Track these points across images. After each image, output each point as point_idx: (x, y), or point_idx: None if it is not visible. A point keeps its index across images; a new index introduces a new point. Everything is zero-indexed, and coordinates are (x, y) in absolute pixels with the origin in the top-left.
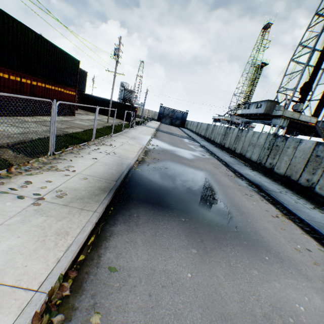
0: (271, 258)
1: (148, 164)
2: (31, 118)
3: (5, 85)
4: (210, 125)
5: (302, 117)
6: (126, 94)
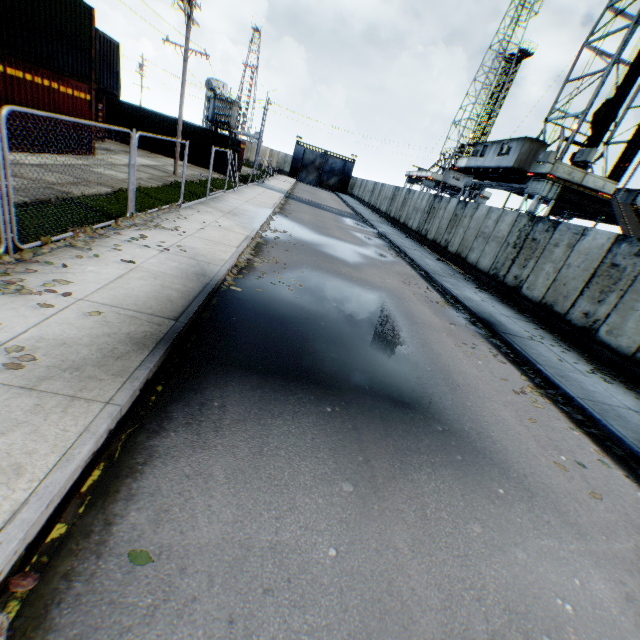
0: (509, 492)
1: (260, 275)
2: None
3: None
4: (401, 189)
5: (590, 179)
6: (218, 110)
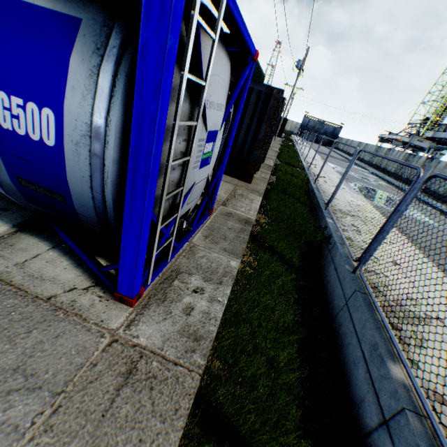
0: None
1: (349, 182)
2: None
3: None
4: (382, 148)
5: None
6: None
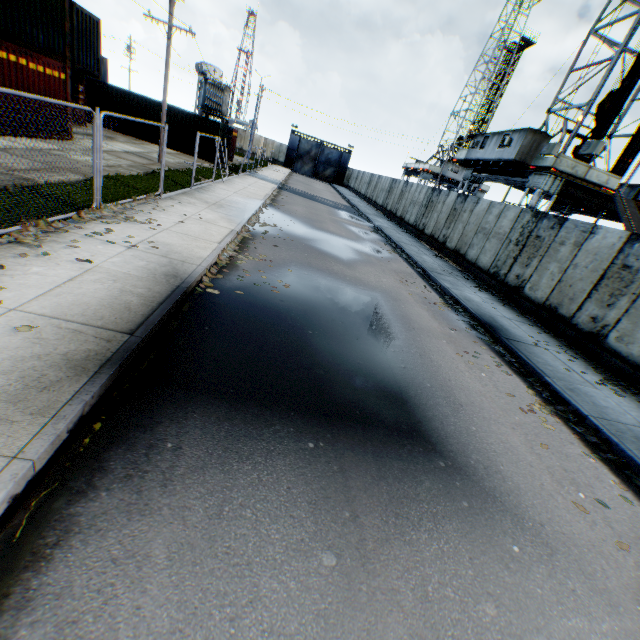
0: (525, 549)
1: (243, 274)
2: None
3: None
4: (398, 182)
5: (594, 173)
6: (209, 95)
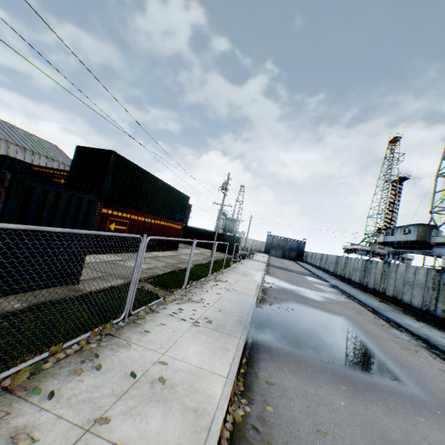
0: (444, 413)
1: (270, 303)
2: (145, 253)
3: (133, 225)
4: (341, 257)
5: None
6: (227, 224)
